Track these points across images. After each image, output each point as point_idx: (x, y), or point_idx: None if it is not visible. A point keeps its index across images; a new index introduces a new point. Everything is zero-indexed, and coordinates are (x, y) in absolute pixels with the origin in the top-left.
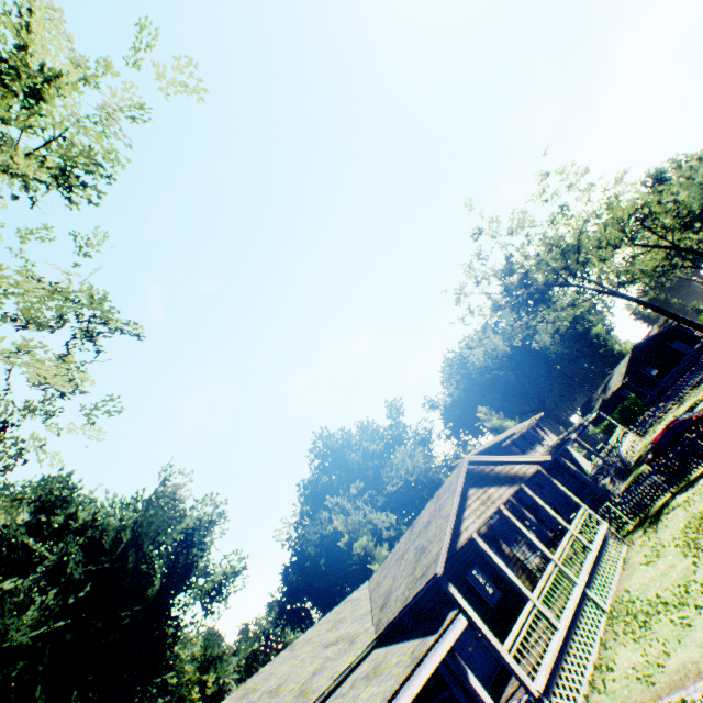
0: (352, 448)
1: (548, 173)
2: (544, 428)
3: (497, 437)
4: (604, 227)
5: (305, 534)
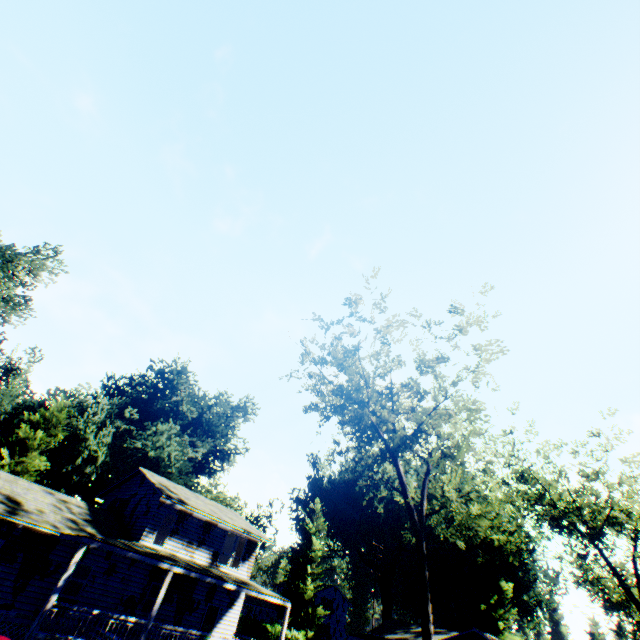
0: (177, 391)
1: (462, 310)
2: (253, 555)
3: (214, 505)
4: (578, 491)
5: (49, 389)
